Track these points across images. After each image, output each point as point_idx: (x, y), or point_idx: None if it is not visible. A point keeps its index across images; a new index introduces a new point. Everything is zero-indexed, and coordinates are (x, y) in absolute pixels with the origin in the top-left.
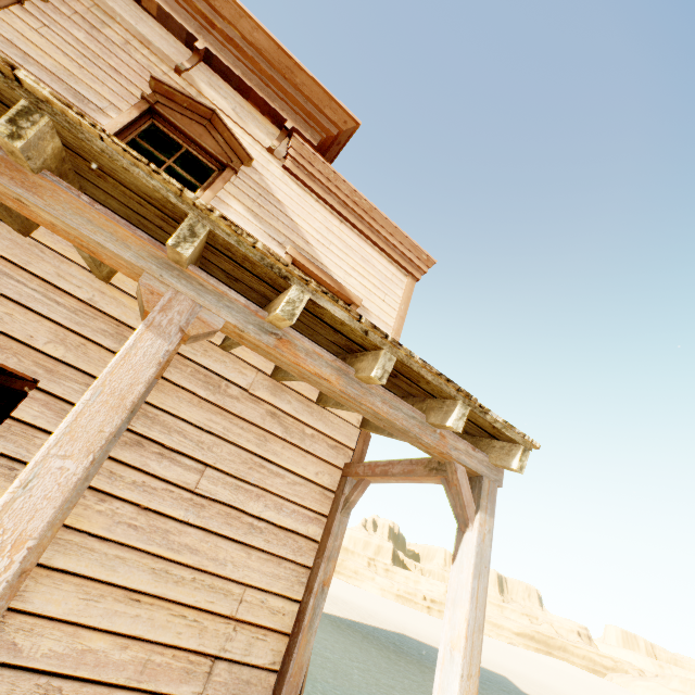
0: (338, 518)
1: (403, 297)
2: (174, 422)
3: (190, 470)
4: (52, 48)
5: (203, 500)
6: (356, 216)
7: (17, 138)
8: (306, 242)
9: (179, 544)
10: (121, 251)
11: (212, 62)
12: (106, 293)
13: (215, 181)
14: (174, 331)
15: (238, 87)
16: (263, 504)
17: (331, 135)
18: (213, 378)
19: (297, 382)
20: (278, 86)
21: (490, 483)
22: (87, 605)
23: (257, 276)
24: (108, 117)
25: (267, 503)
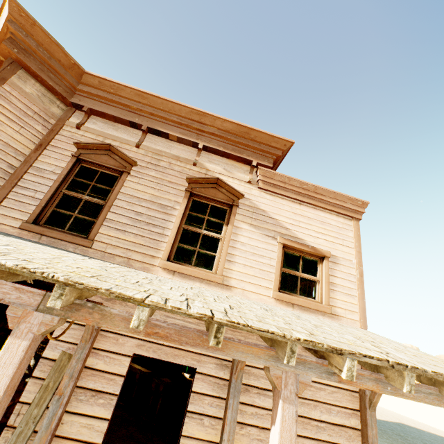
0: (368, 413)
1: (354, 236)
2: (258, 372)
3: None
4: (146, 188)
5: None
6: (308, 197)
7: (219, 343)
8: (286, 229)
9: None
10: (258, 361)
11: (207, 149)
12: None
13: (230, 218)
14: (294, 397)
15: (222, 155)
16: (319, 411)
17: (278, 156)
18: None
19: None
20: (242, 144)
21: None
22: None
23: None
24: (176, 210)
25: (321, 409)
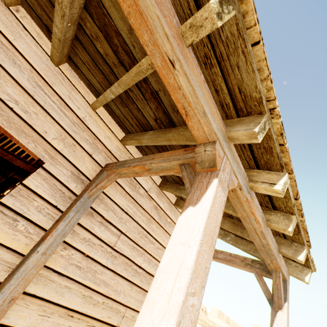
0: None
1: None
2: (111, 204)
3: (113, 234)
4: None
5: (116, 253)
6: None
7: (219, 18)
8: None
9: (100, 280)
10: (212, 122)
11: None
12: (92, 117)
13: None
14: (226, 186)
15: None
16: (143, 258)
17: None
18: (134, 181)
19: (168, 192)
20: None
21: (288, 284)
22: (42, 319)
23: (255, 157)
24: None
25: (145, 258)
